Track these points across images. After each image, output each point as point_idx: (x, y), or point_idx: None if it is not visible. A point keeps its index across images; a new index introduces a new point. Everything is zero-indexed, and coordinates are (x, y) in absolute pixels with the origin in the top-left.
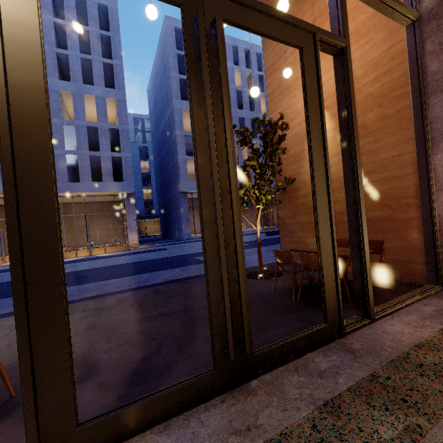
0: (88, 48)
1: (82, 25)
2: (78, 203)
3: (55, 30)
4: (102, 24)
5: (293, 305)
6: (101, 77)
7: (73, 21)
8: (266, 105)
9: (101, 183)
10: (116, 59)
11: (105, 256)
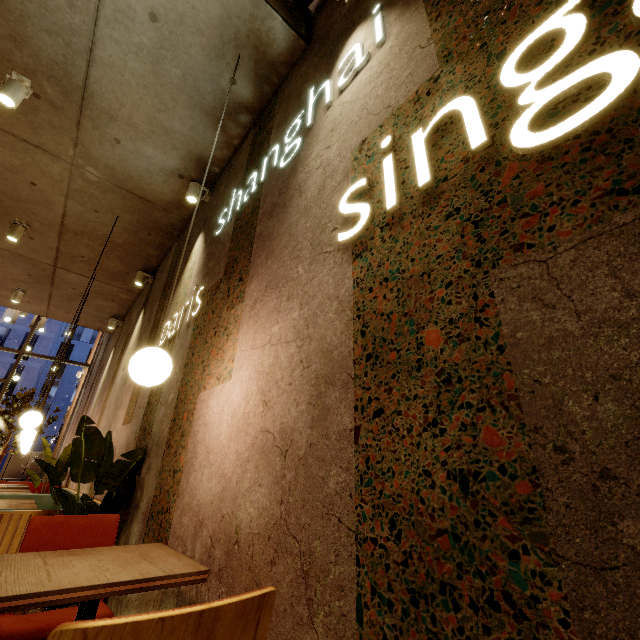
0: None
1: None
2: None
3: None
4: None
5: None
6: None
7: None
8: None
9: None
10: None
11: None
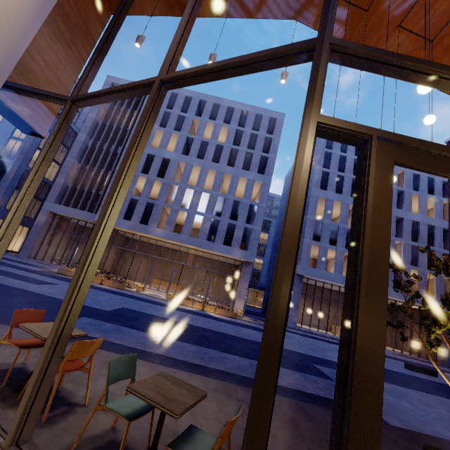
0: (253, 145)
1: (254, 130)
2: (204, 257)
3: (235, 133)
4: (267, 129)
5: None
6: (256, 165)
7: (249, 128)
8: (420, 205)
9: (229, 247)
10: (272, 153)
11: (215, 317)
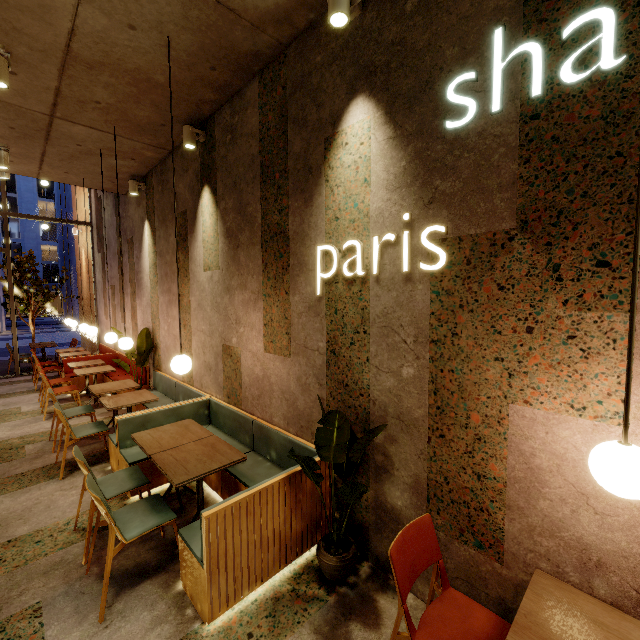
0: None
1: None
2: None
3: None
4: None
5: (1, 373)
6: None
7: None
8: None
9: None
10: None
11: None
